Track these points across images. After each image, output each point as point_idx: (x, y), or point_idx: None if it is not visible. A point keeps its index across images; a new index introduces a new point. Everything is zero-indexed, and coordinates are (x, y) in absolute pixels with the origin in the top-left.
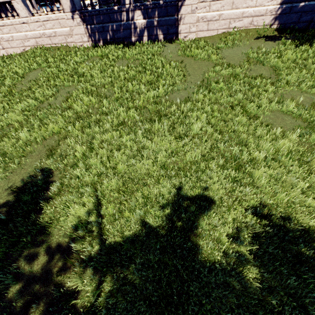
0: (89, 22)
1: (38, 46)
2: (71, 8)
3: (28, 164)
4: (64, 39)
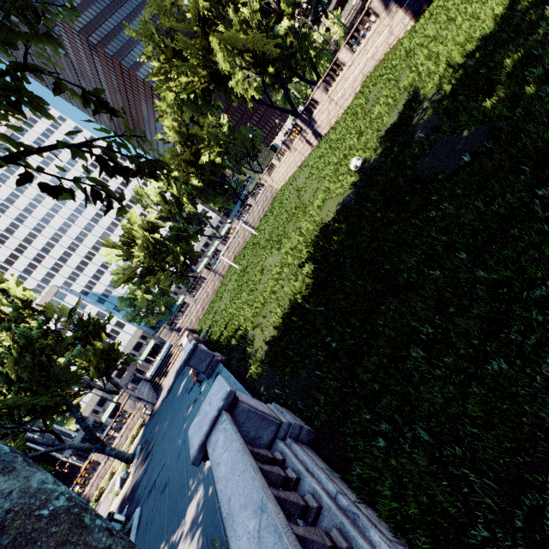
0: None
1: (365, 78)
2: (384, 6)
3: (400, 105)
4: (385, 45)
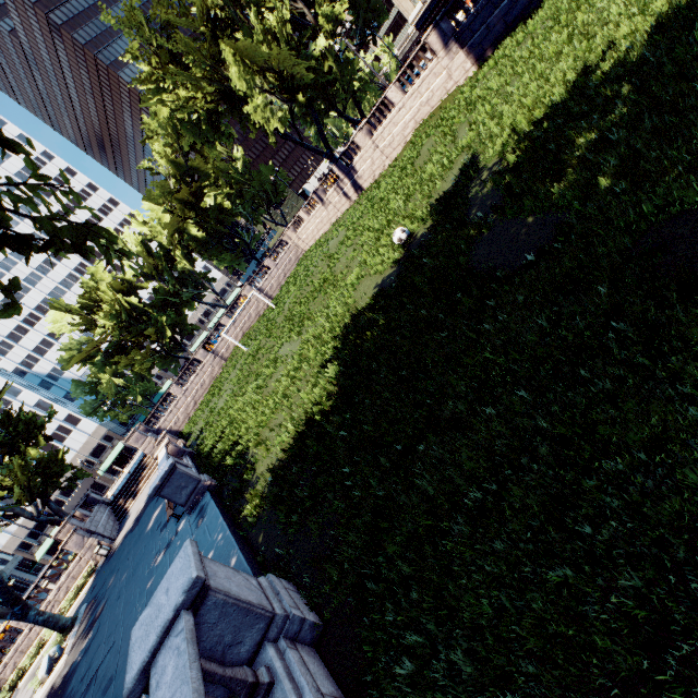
0: (467, 39)
1: (417, 126)
2: (442, 43)
3: (456, 168)
4: (443, 90)
